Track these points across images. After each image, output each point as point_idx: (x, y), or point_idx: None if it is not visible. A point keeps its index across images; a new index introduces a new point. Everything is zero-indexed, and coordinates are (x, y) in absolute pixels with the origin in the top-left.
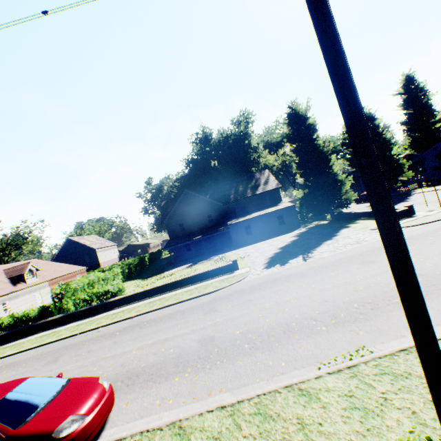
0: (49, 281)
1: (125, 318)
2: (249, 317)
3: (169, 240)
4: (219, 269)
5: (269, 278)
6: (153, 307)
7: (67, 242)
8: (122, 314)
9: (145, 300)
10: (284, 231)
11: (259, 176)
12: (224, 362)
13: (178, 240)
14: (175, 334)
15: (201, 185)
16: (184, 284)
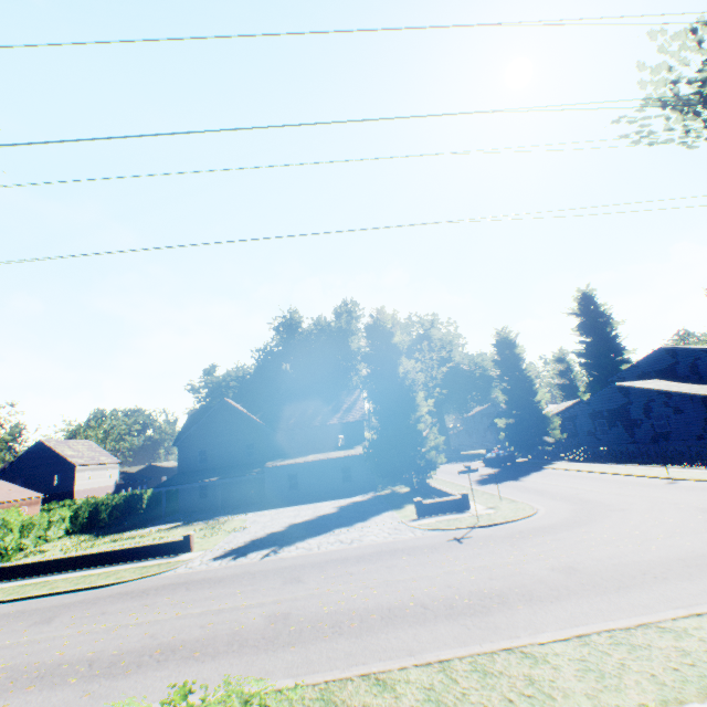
0: None
1: None
2: (54, 642)
3: (177, 474)
4: (161, 546)
5: (187, 577)
6: (9, 596)
7: (35, 445)
8: None
9: (27, 578)
10: (348, 493)
11: (344, 397)
12: None
13: (186, 477)
14: None
15: (268, 393)
16: (100, 561)
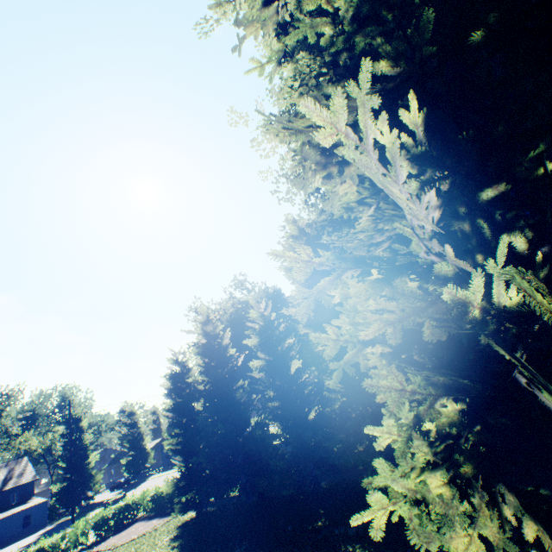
0: None
1: None
2: None
3: None
4: None
5: None
6: None
7: None
8: None
9: None
10: (27, 534)
11: (15, 465)
12: None
13: None
14: None
15: None
16: None
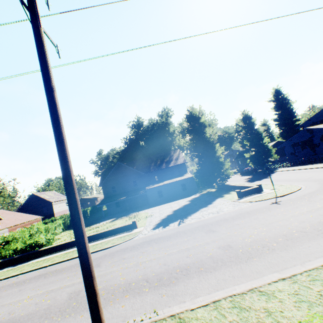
0: (9, 228)
1: (41, 267)
2: (113, 274)
3: (104, 198)
4: (122, 228)
5: (149, 238)
6: (64, 258)
7: (31, 196)
8: (41, 263)
9: (65, 250)
10: (186, 195)
11: (172, 154)
12: (71, 316)
13: (109, 199)
14: (60, 286)
15: (133, 158)
16: (96, 238)
